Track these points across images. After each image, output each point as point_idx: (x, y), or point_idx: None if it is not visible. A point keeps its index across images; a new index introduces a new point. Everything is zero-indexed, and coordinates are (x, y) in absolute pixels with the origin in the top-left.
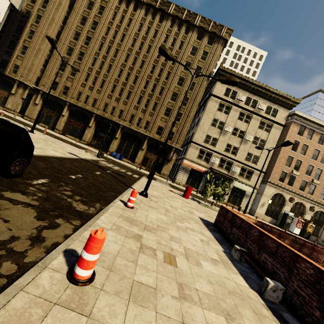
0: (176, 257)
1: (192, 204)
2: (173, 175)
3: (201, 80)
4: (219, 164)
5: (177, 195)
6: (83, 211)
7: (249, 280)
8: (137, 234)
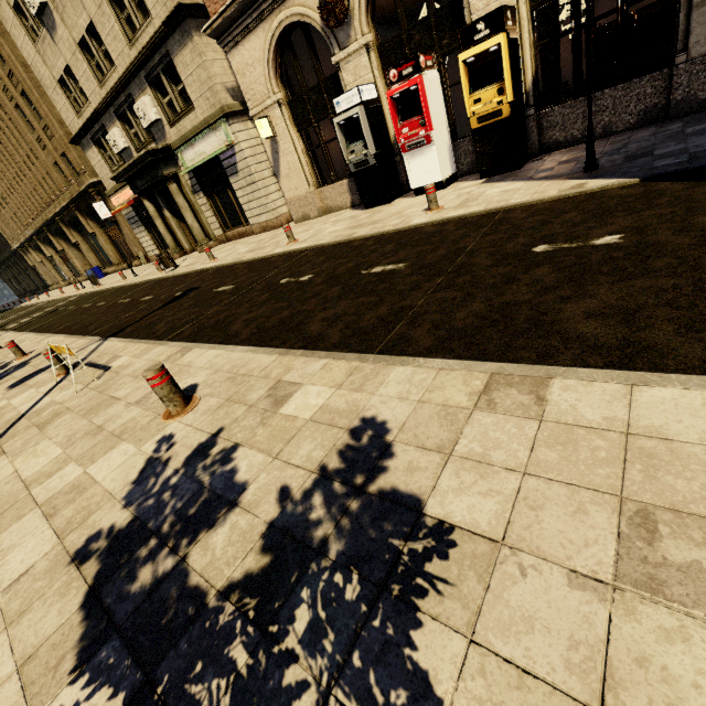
0: None
1: None
2: None
3: None
4: (138, 138)
5: None
6: None
7: None
8: None
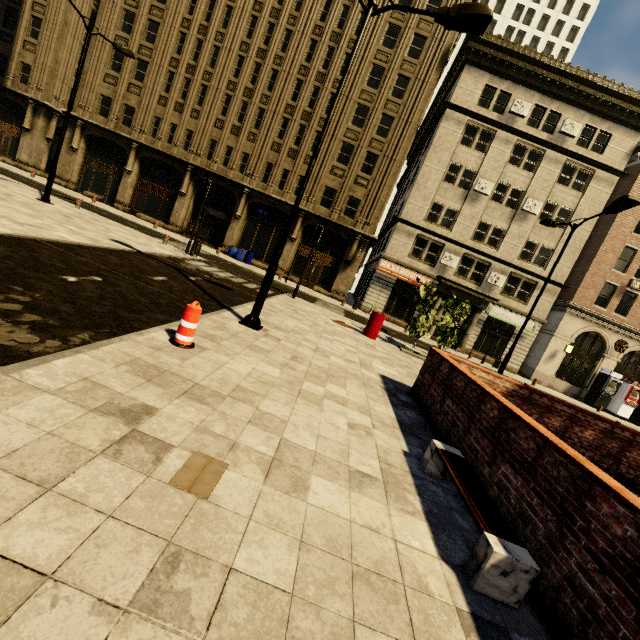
0: (233, 468)
1: (379, 349)
2: (361, 294)
3: (425, 69)
4: (460, 269)
5: (350, 331)
6: (10, 347)
7: (448, 531)
8: (146, 405)
